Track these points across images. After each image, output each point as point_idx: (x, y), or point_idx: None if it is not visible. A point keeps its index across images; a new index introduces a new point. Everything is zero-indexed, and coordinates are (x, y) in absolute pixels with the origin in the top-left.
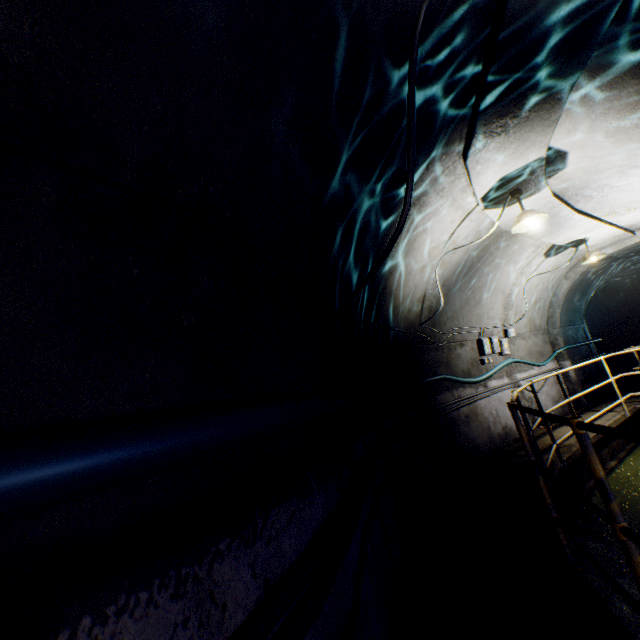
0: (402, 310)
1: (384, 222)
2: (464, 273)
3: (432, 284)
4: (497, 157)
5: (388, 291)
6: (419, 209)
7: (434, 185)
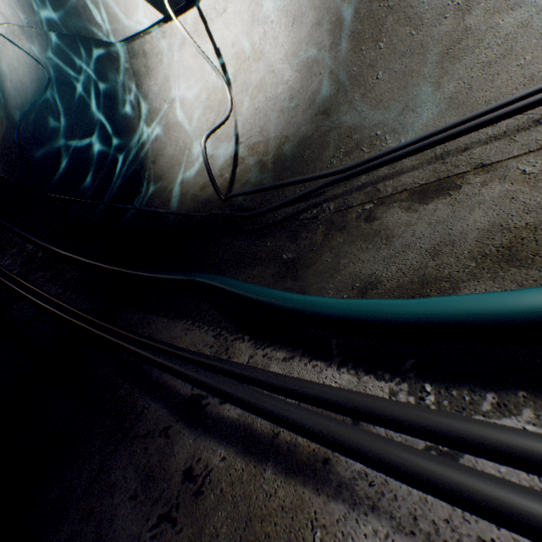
0: (186, 191)
1: (116, 136)
2: (354, 34)
3: (250, 130)
4: (111, 5)
5: (154, 179)
6: (147, 99)
7: (138, 76)
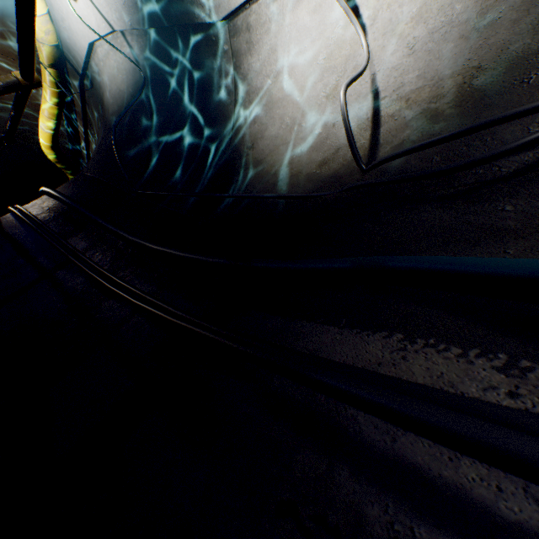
0: (296, 172)
1: (208, 127)
2: None
3: (399, 78)
4: None
5: (252, 165)
6: (246, 80)
7: (237, 57)
